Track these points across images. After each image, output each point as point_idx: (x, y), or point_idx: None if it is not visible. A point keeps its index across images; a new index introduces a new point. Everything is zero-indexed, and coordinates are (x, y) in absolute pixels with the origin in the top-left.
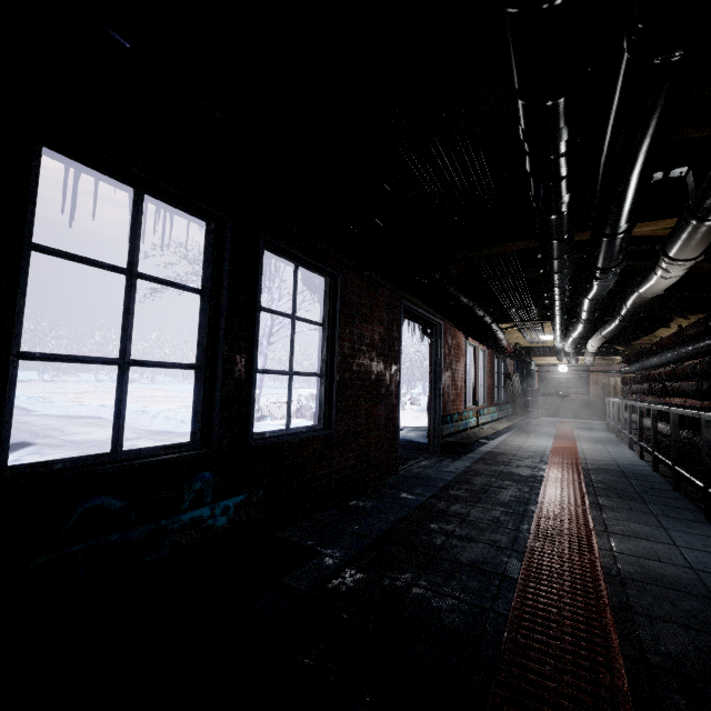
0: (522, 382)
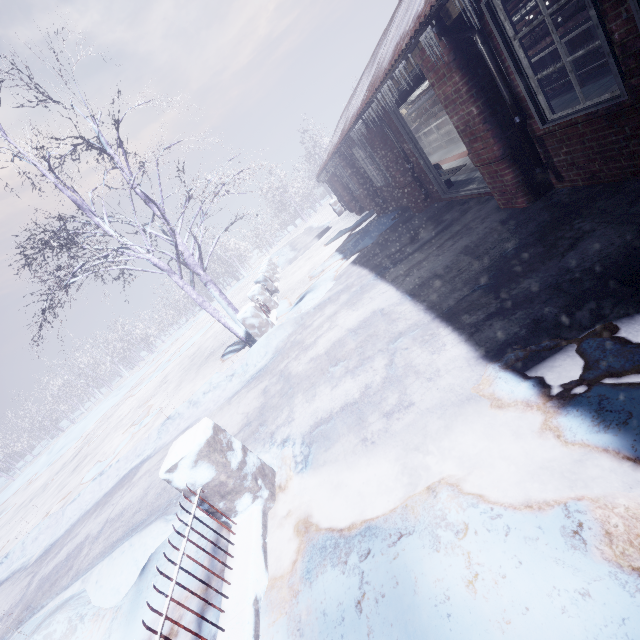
0: None
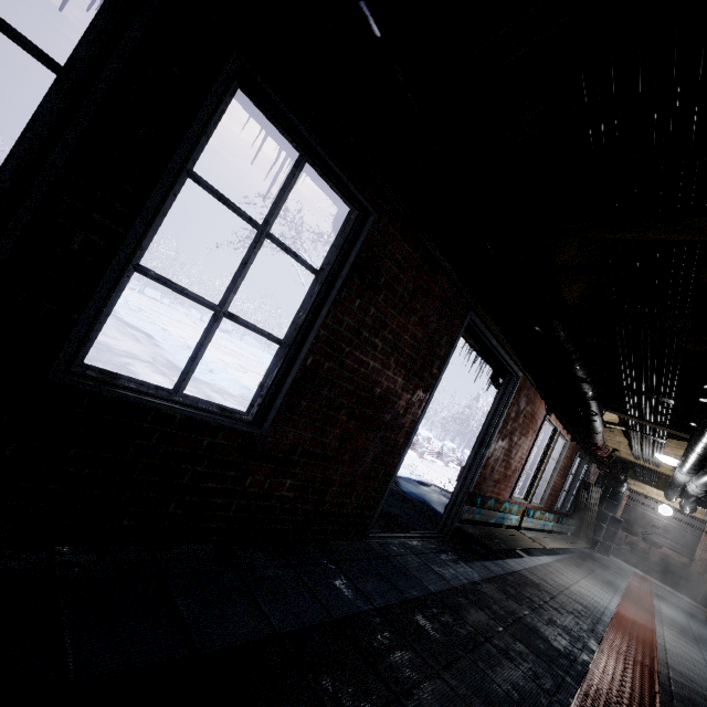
0: (602, 501)
